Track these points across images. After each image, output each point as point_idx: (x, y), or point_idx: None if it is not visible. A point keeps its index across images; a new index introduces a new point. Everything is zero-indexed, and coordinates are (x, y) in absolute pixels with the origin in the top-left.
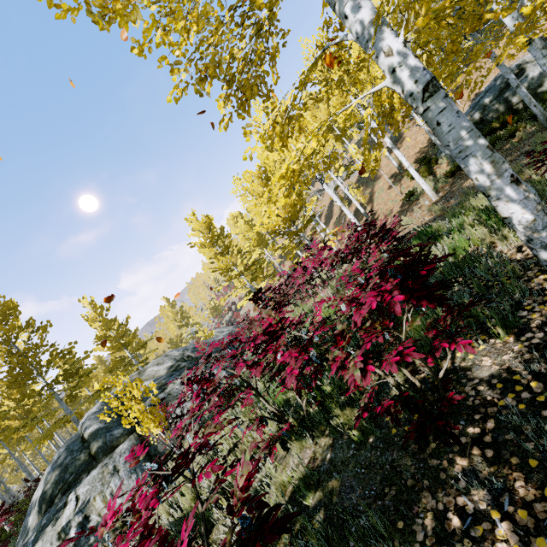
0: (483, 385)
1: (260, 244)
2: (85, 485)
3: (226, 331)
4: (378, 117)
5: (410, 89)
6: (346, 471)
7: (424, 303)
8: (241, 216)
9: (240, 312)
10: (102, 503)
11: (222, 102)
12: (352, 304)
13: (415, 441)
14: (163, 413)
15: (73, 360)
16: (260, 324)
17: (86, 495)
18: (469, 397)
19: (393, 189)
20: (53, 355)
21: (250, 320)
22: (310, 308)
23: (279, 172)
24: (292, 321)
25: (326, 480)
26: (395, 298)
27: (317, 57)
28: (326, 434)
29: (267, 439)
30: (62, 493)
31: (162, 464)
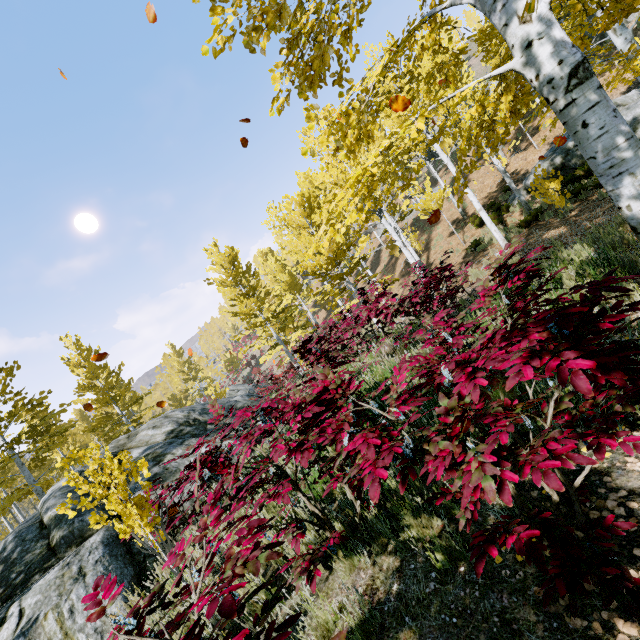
0: (636, 500)
1: (292, 288)
2: (34, 593)
3: (242, 389)
4: (477, 126)
5: (550, 72)
6: (426, 617)
7: (618, 376)
8: (271, 254)
9: (261, 368)
10: (56, 624)
11: (278, 74)
12: (466, 369)
13: (537, 581)
14: (155, 498)
15: (45, 413)
16: (309, 387)
17: (34, 609)
18: (617, 517)
19: (454, 237)
20: (18, 405)
21: (275, 379)
22: (356, 369)
23: (362, 166)
24: (359, 387)
25: (394, 628)
26: (571, 364)
27: (418, 22)
28: (388, 551)
29: (307, 556)
30: (3, 600)
31: (145, 615)
